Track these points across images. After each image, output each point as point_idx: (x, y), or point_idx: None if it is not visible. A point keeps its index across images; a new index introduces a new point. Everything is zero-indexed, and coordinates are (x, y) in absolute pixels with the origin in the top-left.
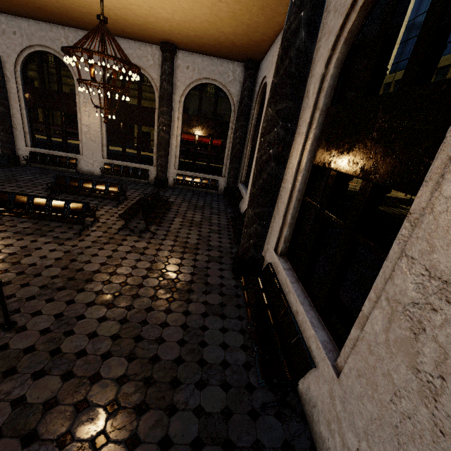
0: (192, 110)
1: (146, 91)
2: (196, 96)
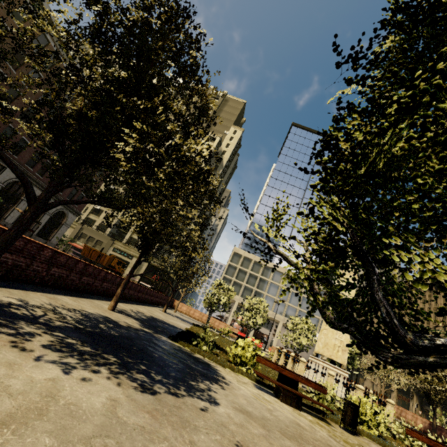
0: (89, 236)
1: (72, 223)
2: (94, 231)
